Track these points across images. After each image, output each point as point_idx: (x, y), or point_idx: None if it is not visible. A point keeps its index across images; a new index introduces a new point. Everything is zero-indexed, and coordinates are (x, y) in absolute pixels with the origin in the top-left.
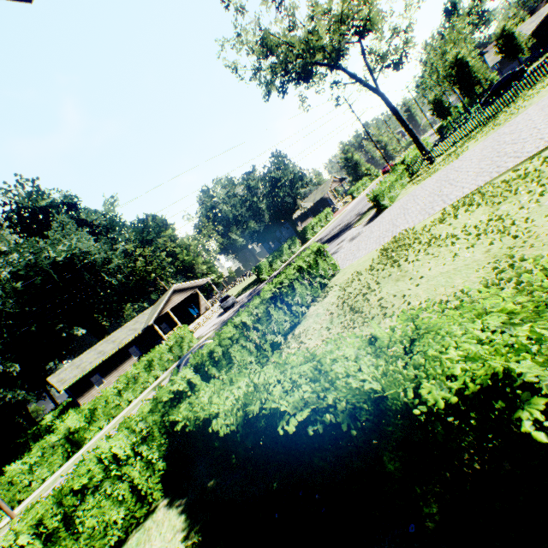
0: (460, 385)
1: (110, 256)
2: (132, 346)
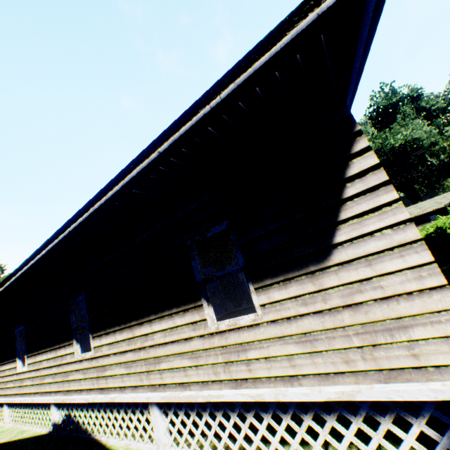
0: (423, 233)
1: (435, 140)
2: (432, 214)
